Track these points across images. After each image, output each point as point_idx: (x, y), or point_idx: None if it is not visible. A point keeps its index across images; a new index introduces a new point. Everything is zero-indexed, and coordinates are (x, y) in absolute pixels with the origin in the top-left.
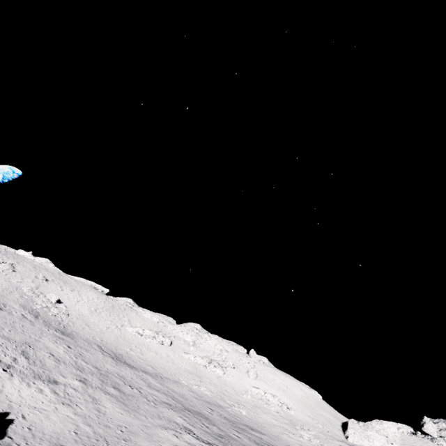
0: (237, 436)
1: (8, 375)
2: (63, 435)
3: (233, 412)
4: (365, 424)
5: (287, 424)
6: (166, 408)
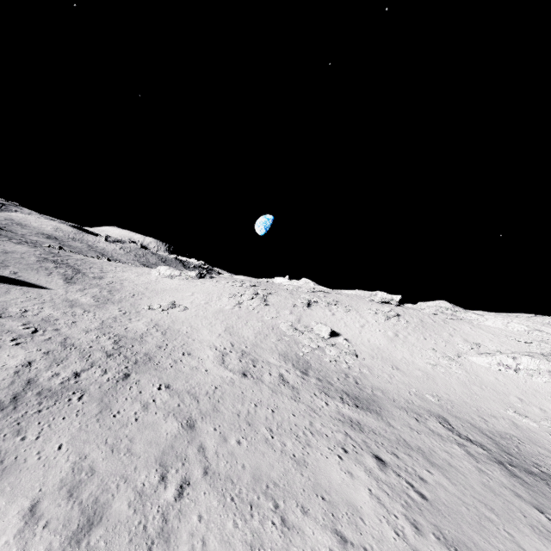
0: None
1: None
2: None
3: None
4: None
5: None
6: None
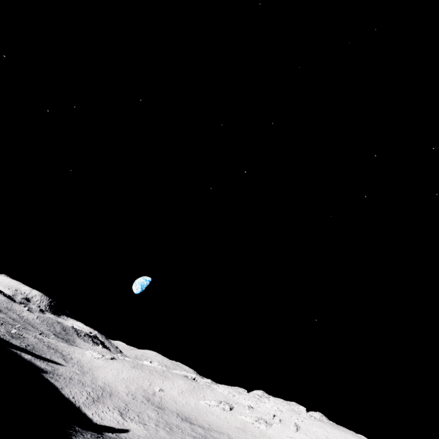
0: None
1: (131, 421)
2: (141, 435)
3: None
4: None
5: None
6: (191, 437)
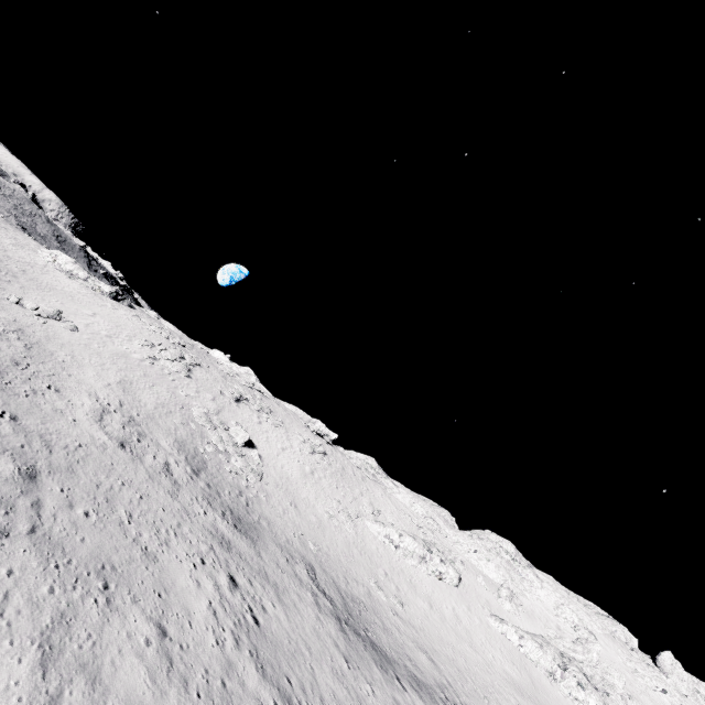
0: None
1: None
2: None
3: None
4: None
5: None
6: None
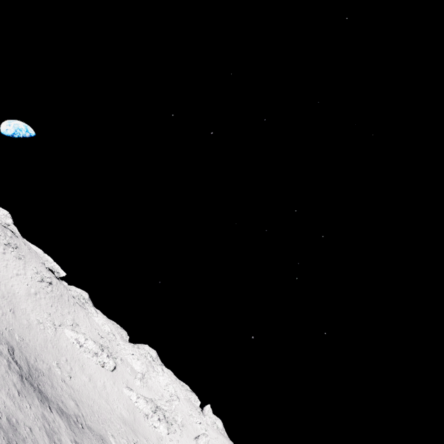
0: None
1: None
2: None
3: None
4: None
5: None
6: None
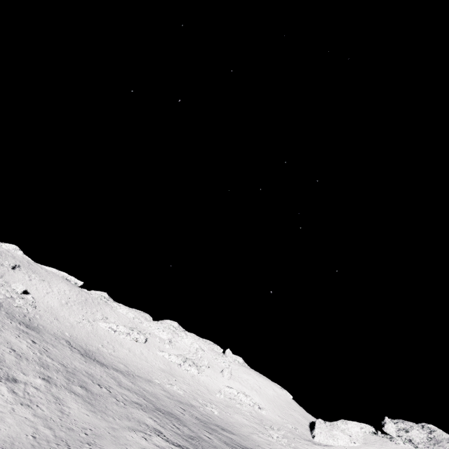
0: (208, 437)
1: None
2: (19, 439)
3: (205, 411)
4: (331, 423)
5: (258, 423)
6: (137, 408)
